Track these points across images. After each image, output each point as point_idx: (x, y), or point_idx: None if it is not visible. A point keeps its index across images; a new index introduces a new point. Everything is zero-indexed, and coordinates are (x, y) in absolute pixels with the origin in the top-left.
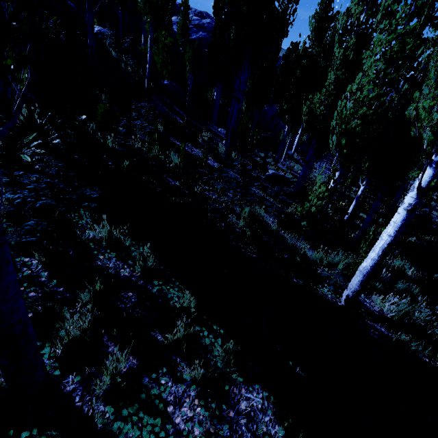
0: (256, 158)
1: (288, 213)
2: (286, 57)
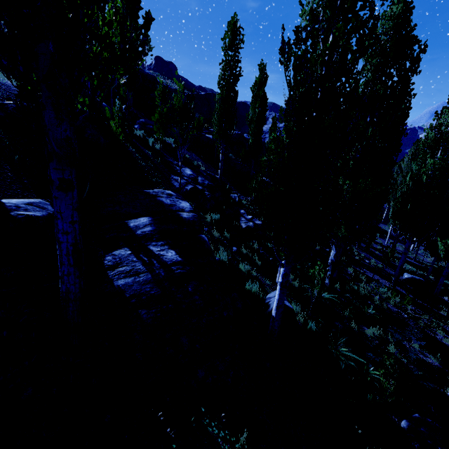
0: (374, 250)
1: (445, 316)
2: (404, 196)
